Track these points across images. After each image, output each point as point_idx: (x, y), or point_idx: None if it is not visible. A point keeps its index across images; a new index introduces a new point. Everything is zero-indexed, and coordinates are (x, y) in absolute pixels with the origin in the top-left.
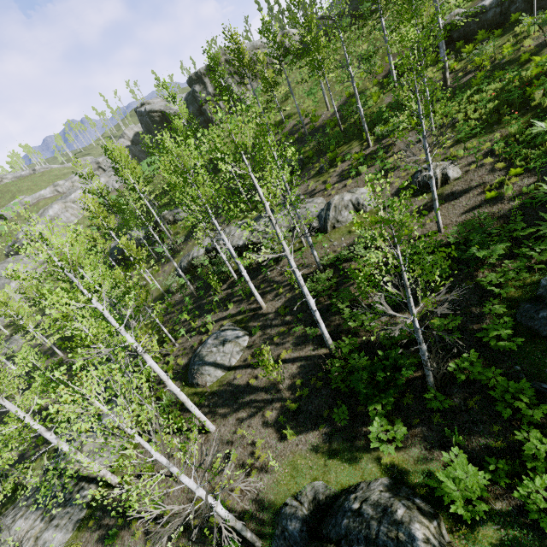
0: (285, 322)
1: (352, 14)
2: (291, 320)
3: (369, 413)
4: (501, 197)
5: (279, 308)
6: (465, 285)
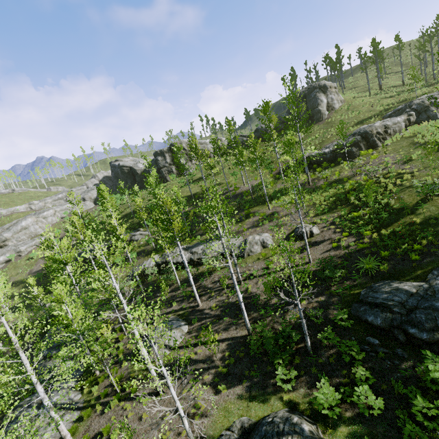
0: (216, 315)
1: (258, 138)
2: (221, 313)
3: (275, 366)
4: (340, 247)
5: (212, 305)
6: (325, 293)
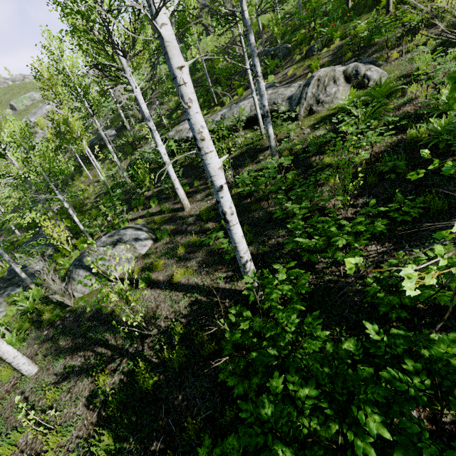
0: (204, 230)
1: None
2: (213, 227)
3: None
4: None
5: (201, 209)
6: None
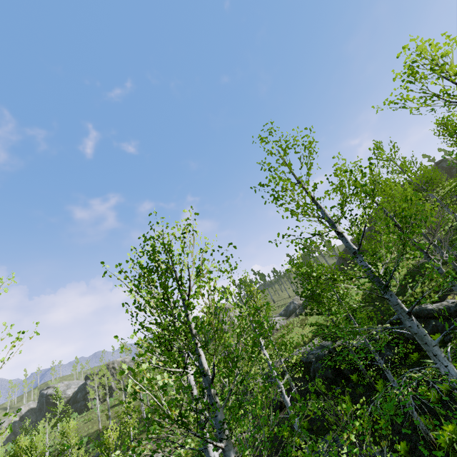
0: None
1: None
2: None
3: None
4: None
5: None
6: None
